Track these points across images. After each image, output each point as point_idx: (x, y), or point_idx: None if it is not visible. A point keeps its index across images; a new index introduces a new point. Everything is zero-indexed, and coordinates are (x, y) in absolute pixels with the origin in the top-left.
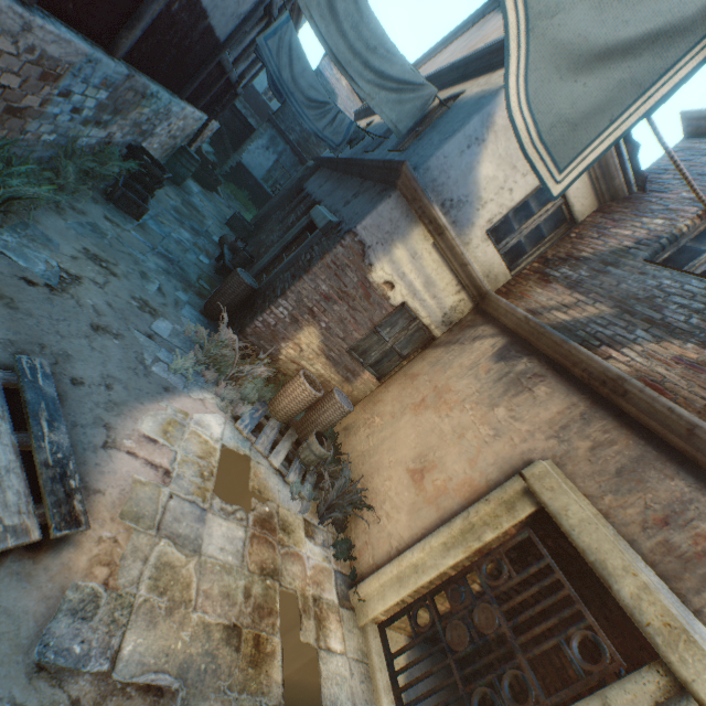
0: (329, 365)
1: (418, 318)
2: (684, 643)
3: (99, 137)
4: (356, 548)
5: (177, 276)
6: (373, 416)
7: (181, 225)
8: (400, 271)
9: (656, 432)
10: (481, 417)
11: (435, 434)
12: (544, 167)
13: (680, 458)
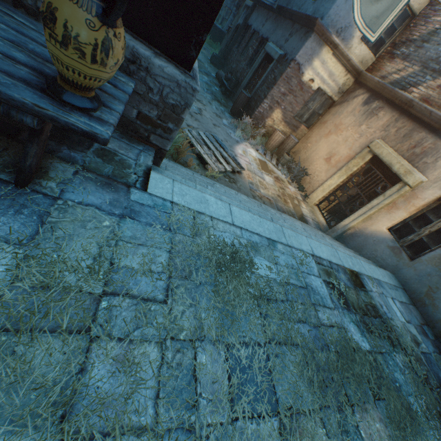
0: (285, 126)
1: (326, 94)
2: (408, 174)
3: None
4: (306, 189)
5: (215, 100)
6: (306, 144)
7: (201, 73)
8: (316, 73)
9: (420, 118)
10: (354, 131)
11: (335, 143)
12: (368, 34)
13: (426, 125)
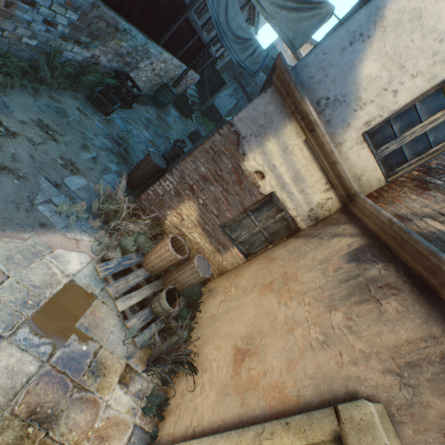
0: (204, 236)
1: (285, 209)
2: None
3: (84, 55)
4: (169, 407)
5: (117, 154)
6: (231, 286)
7: (145, 128)
8: (271, 163)
9: None
10: (315, 316)
11: (268, 318)
12: None
13: None
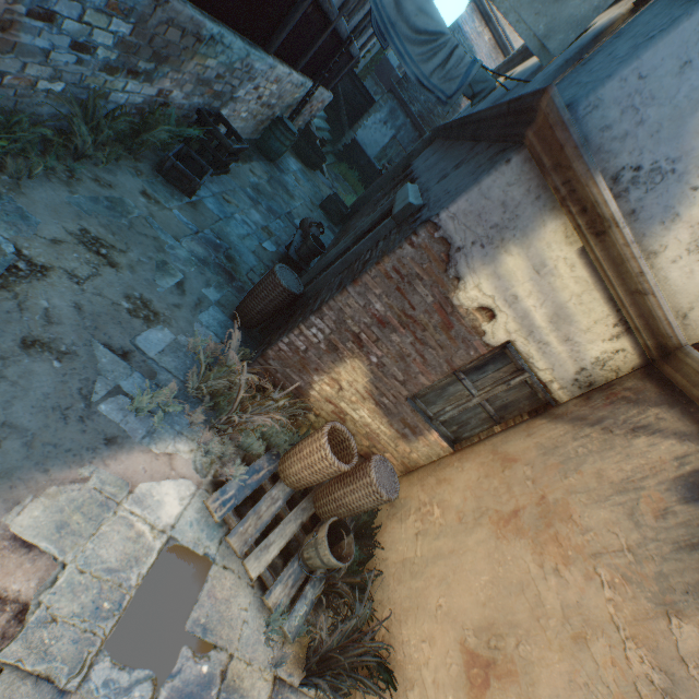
0: (378, 413)
1: (531, 368)
2: None
3: (146, 94)
4: None
5: (216, 267)
6: (431, 502)
7: (254, 205)
8: (510, 293)
9: None
10: (633, 620)
11: (525, 598)
12: None
13: None
